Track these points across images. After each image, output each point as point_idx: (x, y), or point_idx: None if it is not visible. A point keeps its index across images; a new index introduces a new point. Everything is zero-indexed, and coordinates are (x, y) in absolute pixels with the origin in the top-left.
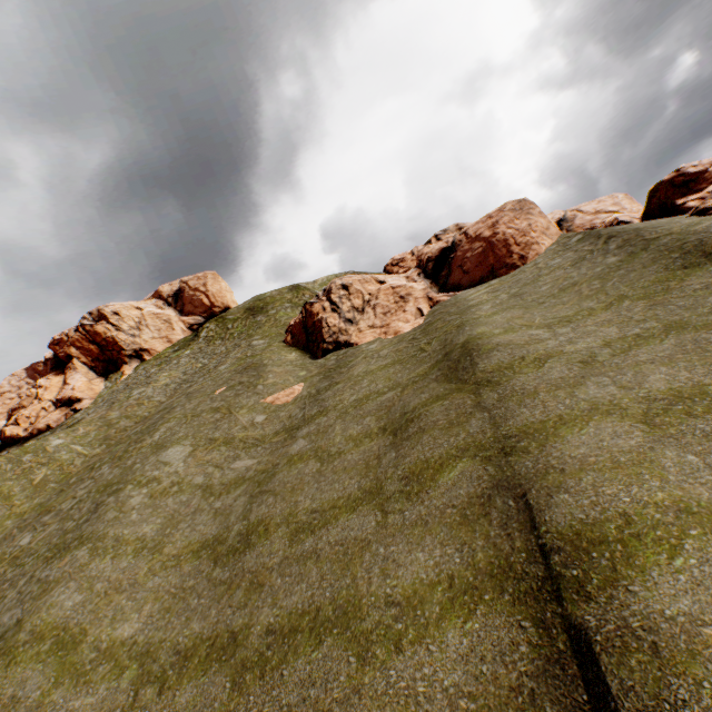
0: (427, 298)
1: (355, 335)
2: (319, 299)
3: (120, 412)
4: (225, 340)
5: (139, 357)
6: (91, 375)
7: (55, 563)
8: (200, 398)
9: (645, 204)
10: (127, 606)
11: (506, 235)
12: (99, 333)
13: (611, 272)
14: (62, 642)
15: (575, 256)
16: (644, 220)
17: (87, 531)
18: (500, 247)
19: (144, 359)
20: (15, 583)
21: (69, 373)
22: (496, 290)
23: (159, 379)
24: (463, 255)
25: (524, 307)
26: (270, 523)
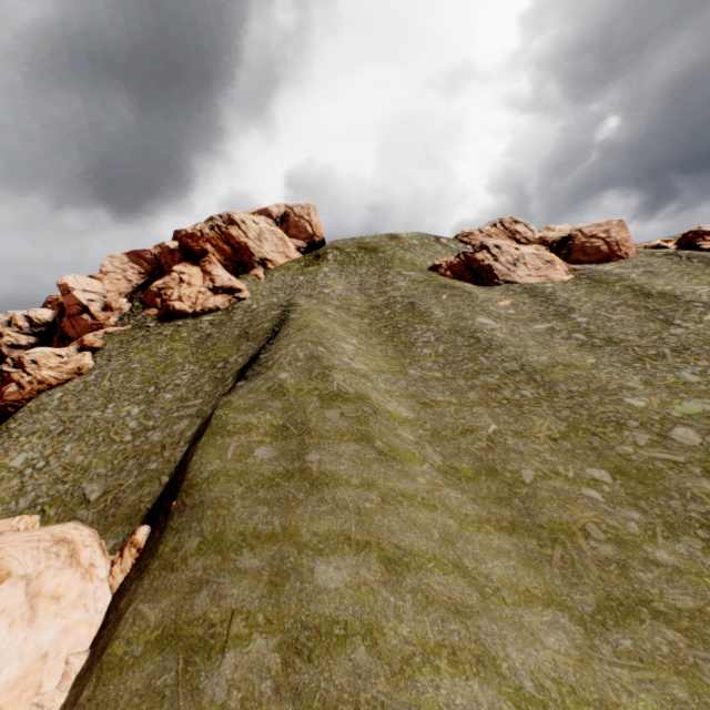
0: (566, 265)
1: (517, 279)
2: (480, 251)
3: (338, 302)
4: (358, 266)
5: (263, 265)
6: (226, 272)
7: (496, 352)
8: (432, 299)
9: (678, 240)
10: (577, 359)
11: (616, 239)
12: (233, 236)
13: (702, 269)
14: (566, 365)
15: (670, 259)
16: (676, 248)
17: (494, 343)
18: (613, 245)
19: (267, 268)
20: (474, 360)
21: (211, 266)
22: (625, 268)
23: (332, 285)
24: (582, 244)
25: (664, 277)
26: (618, 337)
